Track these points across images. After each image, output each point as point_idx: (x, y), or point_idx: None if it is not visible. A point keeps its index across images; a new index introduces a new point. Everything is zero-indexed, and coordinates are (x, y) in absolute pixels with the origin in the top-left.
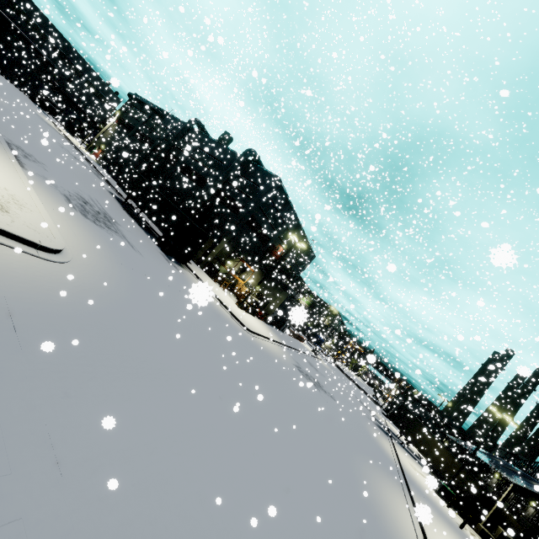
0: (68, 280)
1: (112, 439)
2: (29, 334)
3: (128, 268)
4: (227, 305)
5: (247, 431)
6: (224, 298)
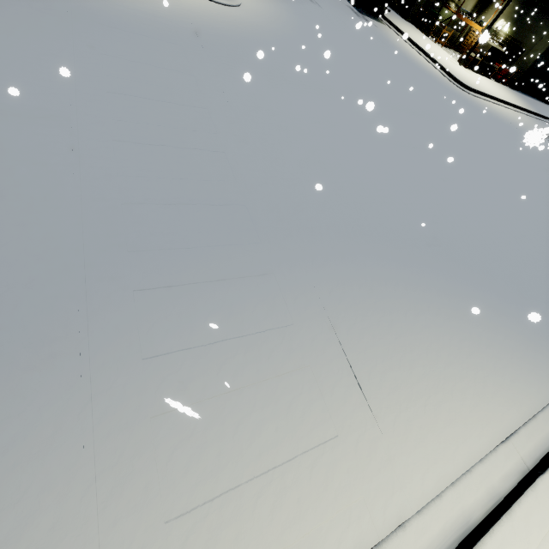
0: (237, 18)
1: (264, 104)
2: (208, 44)
3: (299, 16)
4: (439, 60)
5: (407, 145)
6: (436, 54)
